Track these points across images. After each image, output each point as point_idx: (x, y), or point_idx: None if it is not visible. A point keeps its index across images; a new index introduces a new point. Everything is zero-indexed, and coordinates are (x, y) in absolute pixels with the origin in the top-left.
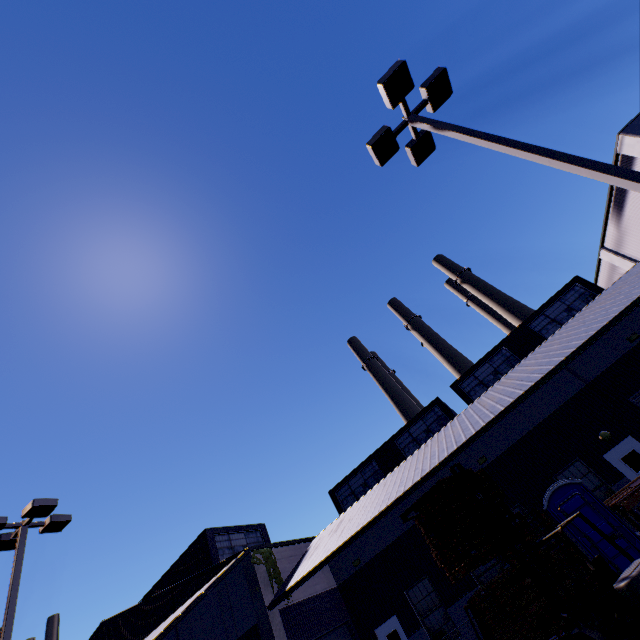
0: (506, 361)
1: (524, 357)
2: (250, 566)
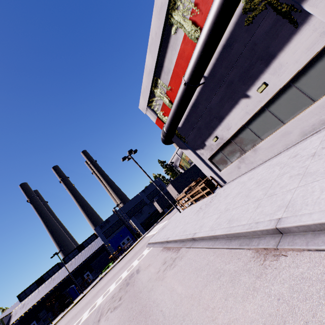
0: (76, 252)
1: (80, 251)
2: None
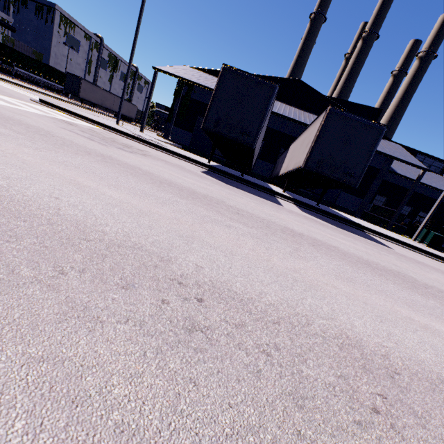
0: None
1: None
2: None
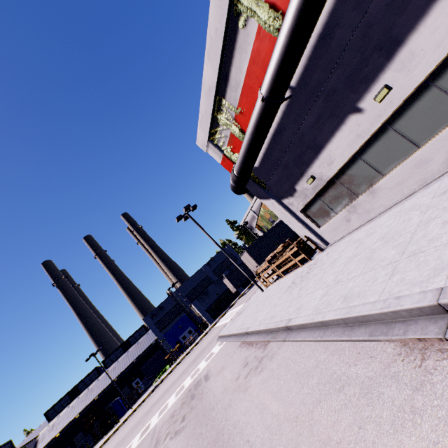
0: (120, 352)
1: (125, 350)
2: None
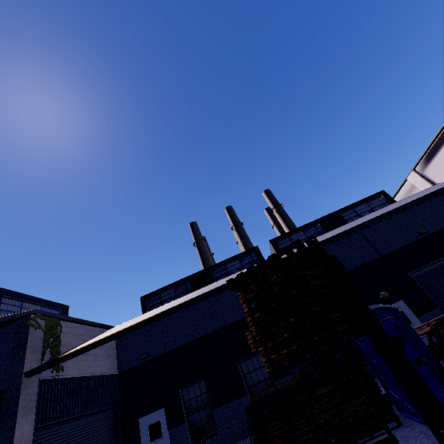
0: (317, 234)
1: None
2: (24, 328)
